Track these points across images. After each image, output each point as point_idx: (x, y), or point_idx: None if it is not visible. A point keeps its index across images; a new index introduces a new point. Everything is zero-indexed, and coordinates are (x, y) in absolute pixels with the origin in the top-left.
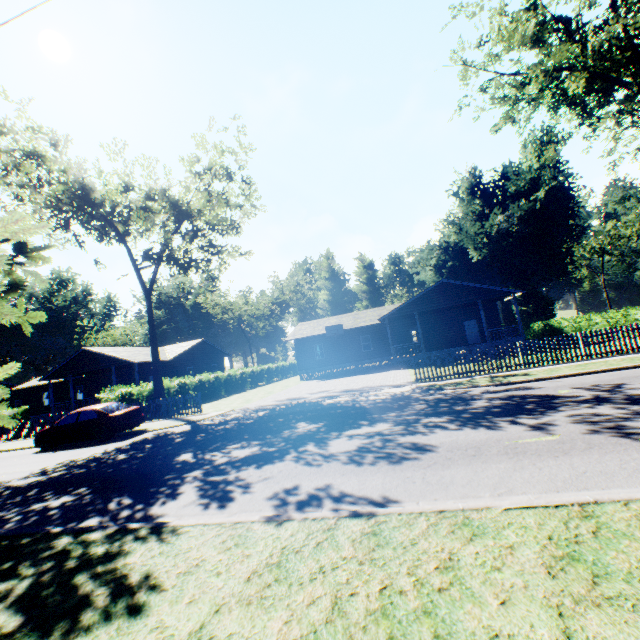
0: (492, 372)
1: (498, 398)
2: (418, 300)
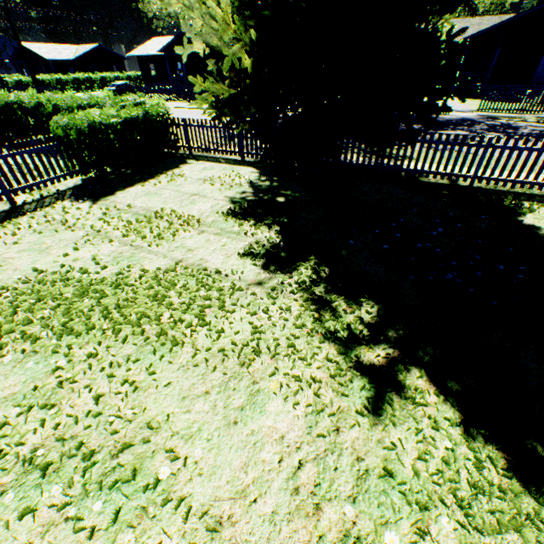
0: (540, 114)
1: (536, 131)
2: (514, 22)
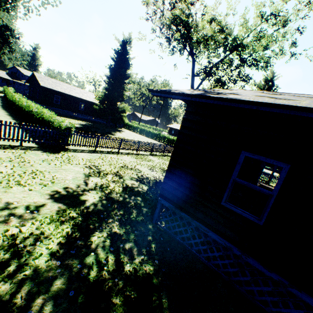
0: None
1: None
2: None
